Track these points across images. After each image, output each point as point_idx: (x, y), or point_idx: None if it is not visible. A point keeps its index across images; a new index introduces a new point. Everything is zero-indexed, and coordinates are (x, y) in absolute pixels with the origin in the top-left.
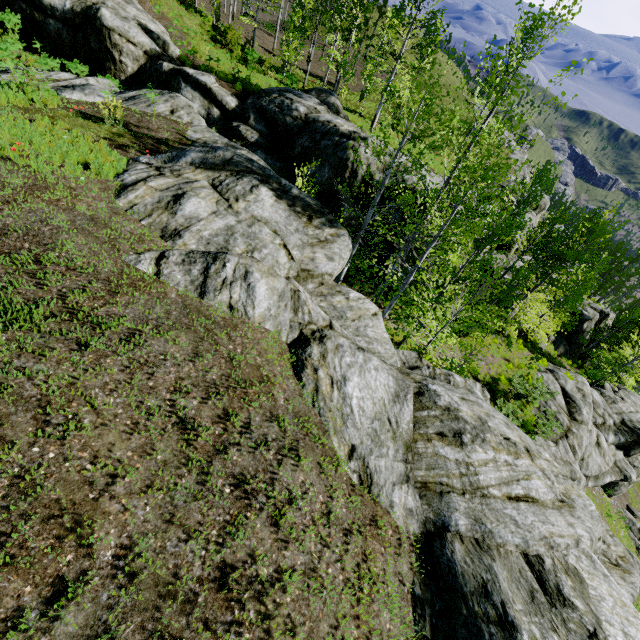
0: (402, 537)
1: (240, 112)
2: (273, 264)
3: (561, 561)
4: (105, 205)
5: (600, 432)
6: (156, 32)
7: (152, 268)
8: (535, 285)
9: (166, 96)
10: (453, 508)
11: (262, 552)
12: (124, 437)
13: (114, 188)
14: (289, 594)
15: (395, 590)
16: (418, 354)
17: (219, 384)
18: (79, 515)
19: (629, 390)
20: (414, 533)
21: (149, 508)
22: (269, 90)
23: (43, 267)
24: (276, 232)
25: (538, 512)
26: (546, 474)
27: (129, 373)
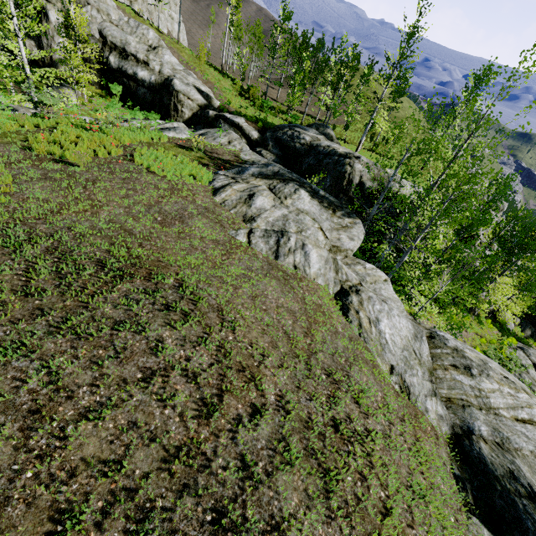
0: (438, 434)
1: (261, 141)
2: (315, 241)
3: None
4: (209, 200)
5: None
6: (205, 92)
7: (246, 239)
8: (502, 270)
9: (224, 132)
10: (475, 417)
11: (354, 417)
12: (260, 335)
13: (211, 190)
14: (377, 445)
15: (442, 466)
16: (413, 317)
17: (301, 313)
18: (252, 373)
19: None
20: (446, 433)
21: (285, 377)
22: (282, 126)
23: (188, 235)
24: (314, 219)
25: None
26: None
27: (252, 299)
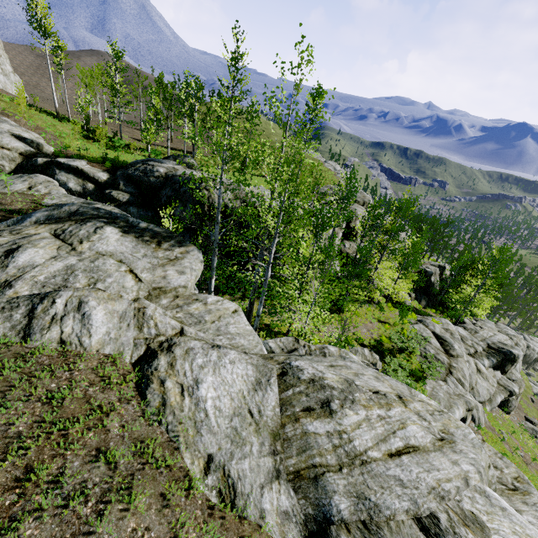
0: None
1: (112, 182)
2: (119, 290)
3: (456, 511)
4: None
5: (476, 360)
6: (30, 138)
7: None
8: (380, 257)
9: (25, 177)
10: (331, 491)
11: None
12: None
13: None
14: None
15: None
16: (294, 337)
17: (26, 435)
18: None
19: (483, 319)
20: None
21: None
22: (134, 162)
23: None
24: (121, 261)
25: (421, 460)
26: (421, 416)
27: None
